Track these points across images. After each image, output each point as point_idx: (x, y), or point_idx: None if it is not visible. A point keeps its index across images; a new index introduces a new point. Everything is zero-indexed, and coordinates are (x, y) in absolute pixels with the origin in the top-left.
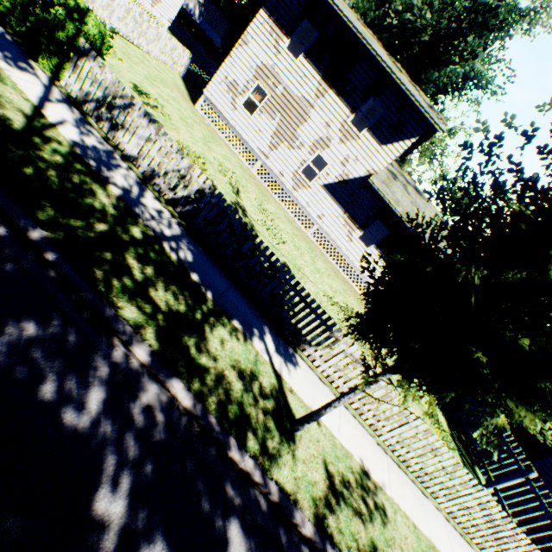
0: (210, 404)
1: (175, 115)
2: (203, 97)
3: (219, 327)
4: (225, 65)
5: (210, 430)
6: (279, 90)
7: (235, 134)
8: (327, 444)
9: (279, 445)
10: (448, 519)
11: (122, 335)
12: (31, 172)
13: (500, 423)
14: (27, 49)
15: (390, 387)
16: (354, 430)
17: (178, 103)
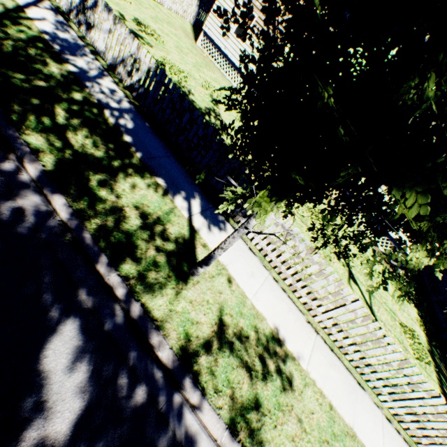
0: (92, 224)
1: (171, 44)
2: (202, 32)
3: (137, 177)
4: None
5: (81, 243)
6: None
7: (227, 61)
8: (232, 299)
9: (164, 279)
10: (389, 420)
11: (18, 153)
12: None
13: (415, 265)
14: None
15: (323, 263)
16: (277, 301)
17: (179, 38)
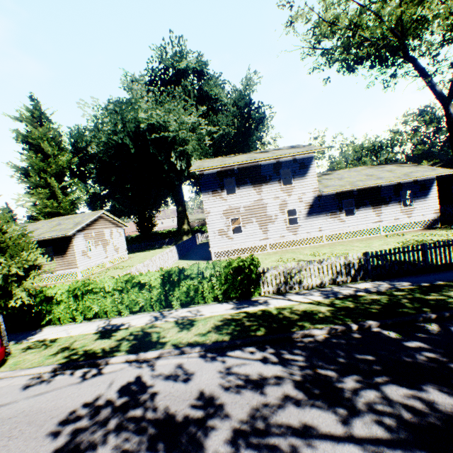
0: None
1: None
2: (212, 252)
3: None
4: (209, 229)
5: None
6: (242, 210)
7: (242, 248)
8: None
9: None
10: None
11: None
12: (373, 310)
13: None
14: (240, 299)
15: None
16: None
17: None
